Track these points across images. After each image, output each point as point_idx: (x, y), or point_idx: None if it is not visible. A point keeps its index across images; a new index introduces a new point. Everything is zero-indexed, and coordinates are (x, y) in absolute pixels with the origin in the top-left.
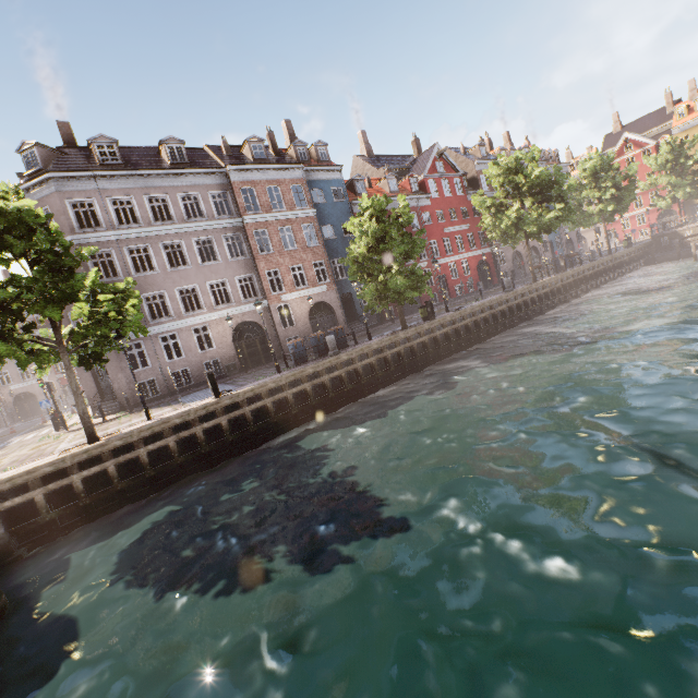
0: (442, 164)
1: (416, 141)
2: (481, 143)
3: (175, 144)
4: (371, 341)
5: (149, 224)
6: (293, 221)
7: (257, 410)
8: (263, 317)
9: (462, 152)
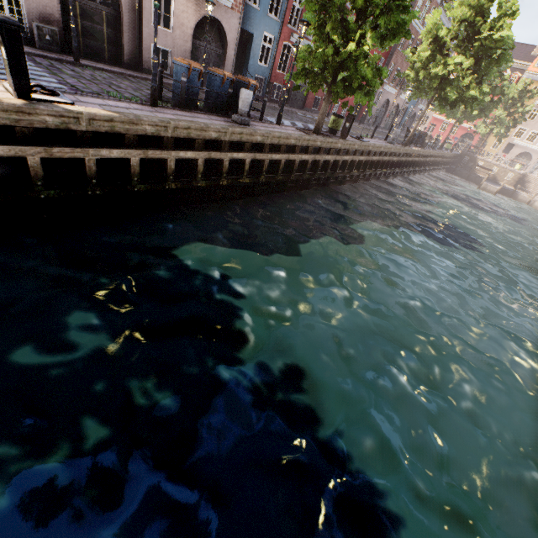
0: None
1: None
2: None
3: None
4: (282, 128)
5: None
6: None
7: (108, 160)
8: None
9: None
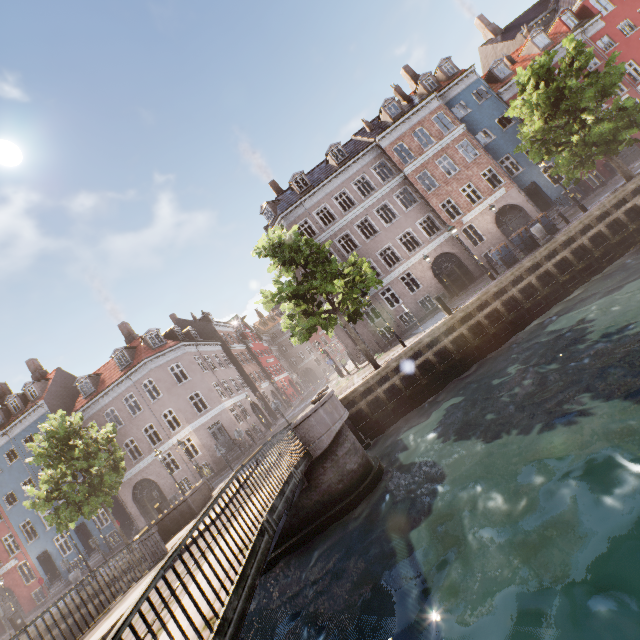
0: None
1: None
2: None
3: (335, 149)
4: (587, 212)
5: (342, 216)
6: (446, 148)
7: (489, 315)
8: (452, 246)
9: None
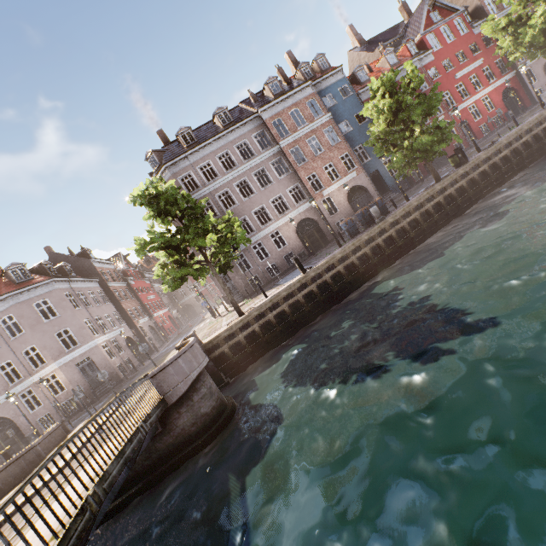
0: (437, 12)
1: (402, 5)
2: None
3: (221, 112)
4: (409, 201)
5: (224, 174)
6: (316, 131)
7: (334, 276)
8: (313, 213)
9: None
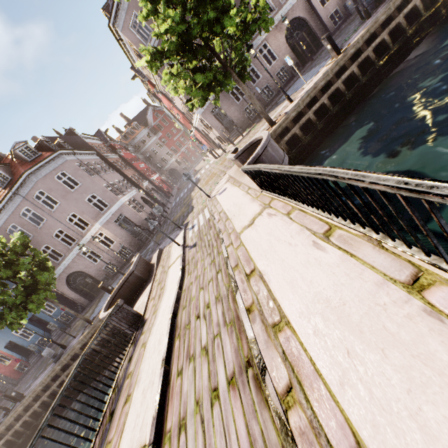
0: None
1: None
2: None
3: None
4: None
5: None
6: None
7: (374, 50)
8: (302, 9)
9: None
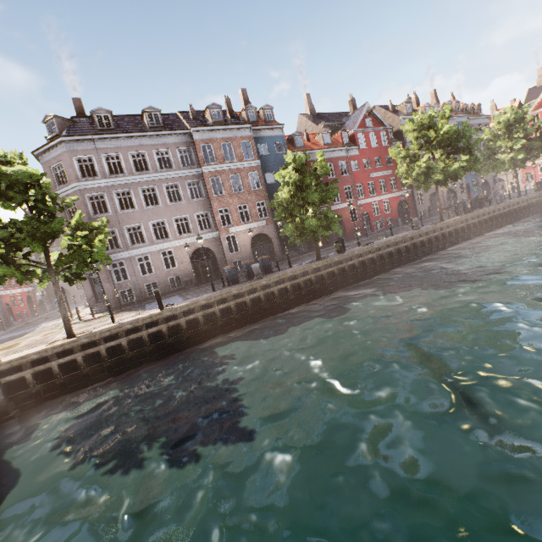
0: (371, 120)
1: (352, 100)
2: (407, 101)
3: (153, 112)
4: (289, 269)
5: (132, 173)
6: (242, 170)
7: (191, 321)
8: (215, 245)
9: (391, 109)
